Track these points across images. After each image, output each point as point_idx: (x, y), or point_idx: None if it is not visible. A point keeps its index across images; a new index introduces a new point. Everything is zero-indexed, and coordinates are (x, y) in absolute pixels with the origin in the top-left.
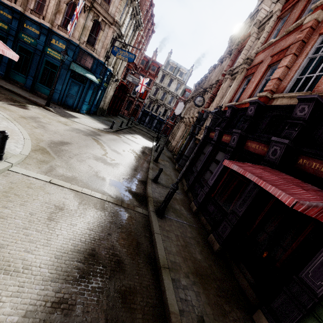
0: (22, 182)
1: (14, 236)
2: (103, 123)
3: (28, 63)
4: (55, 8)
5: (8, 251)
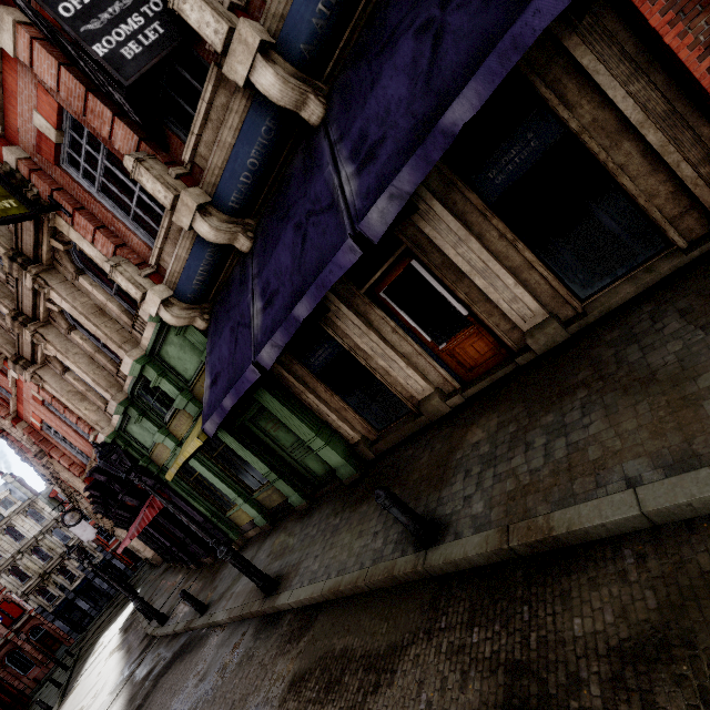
0: None
1: None
2: None
3: None
4: None
5: None
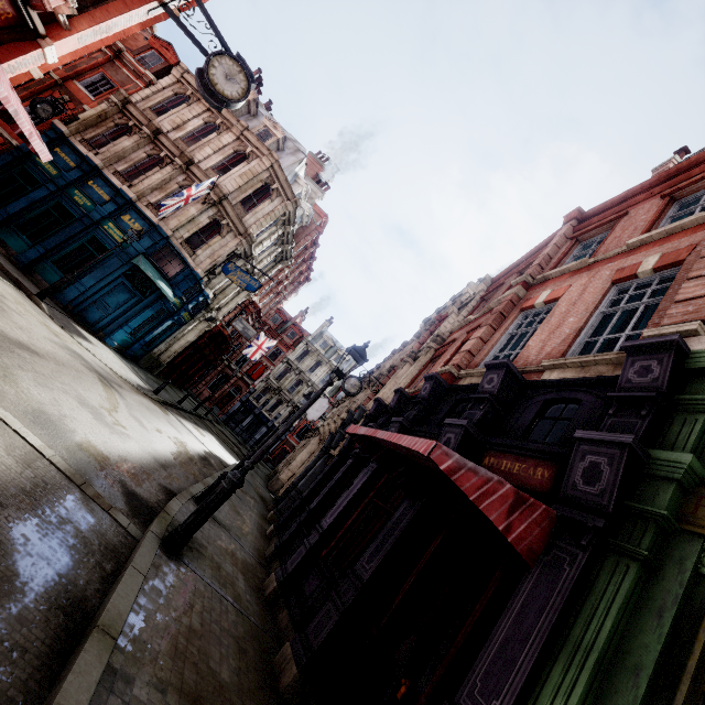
0: None
1: None
2: (143, 378)
3: (54, 228)
4: (158, 183)
5: None
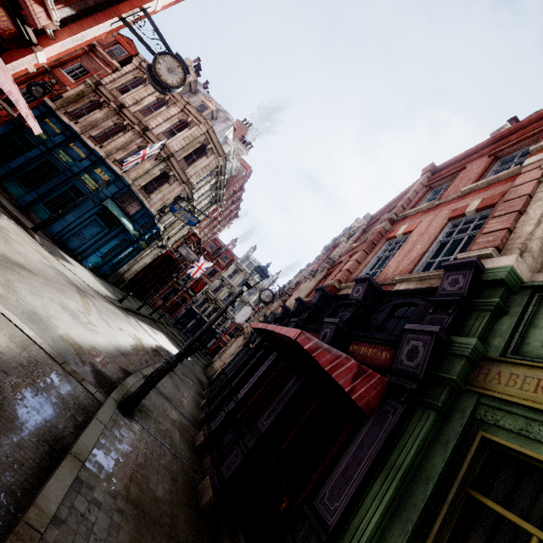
0: None
1: None
2: (110, 291)
3: (44, 179)
4: (122, 144)
5: None
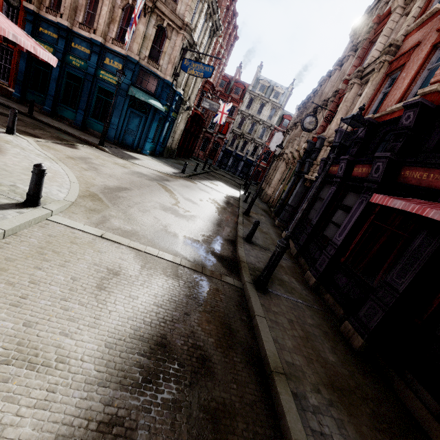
0: (64, 236)
1: (47, 311)
2: (172, 166)
3: (77, 93)
4: (108, 16)
5: (36, 332)
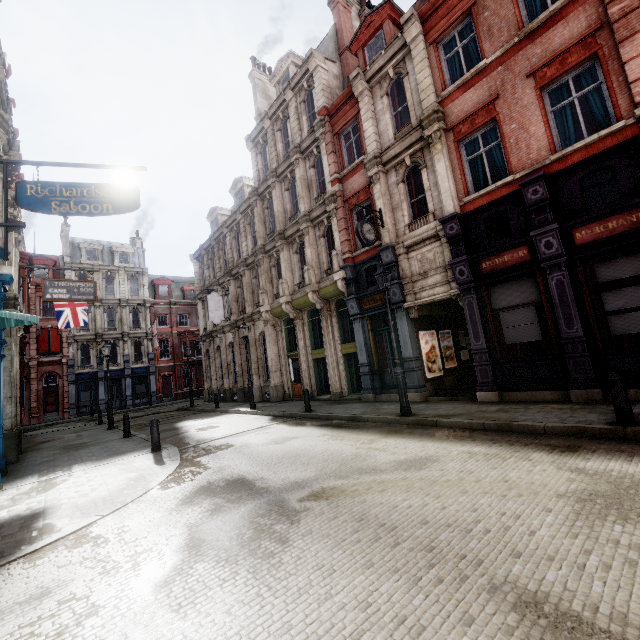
0: None
1: None
2: (101, 459)
3: None
4: None
5: None
